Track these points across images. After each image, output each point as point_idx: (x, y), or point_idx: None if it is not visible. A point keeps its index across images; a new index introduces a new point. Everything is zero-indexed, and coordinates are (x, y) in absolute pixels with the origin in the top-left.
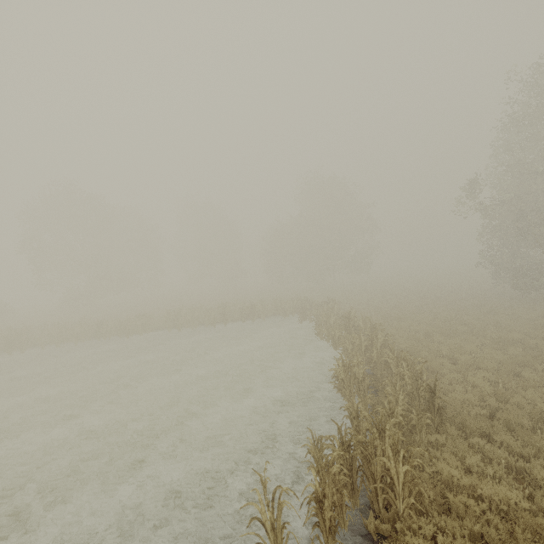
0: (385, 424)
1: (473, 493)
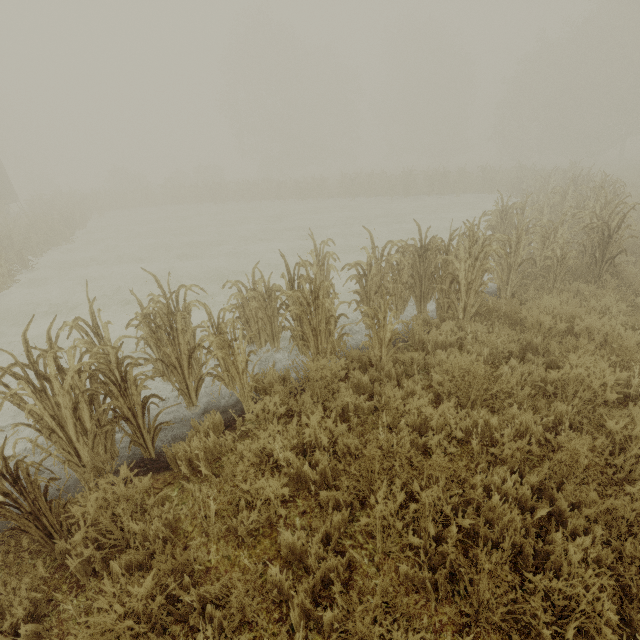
0: (485, 239)
1: (568, 326)
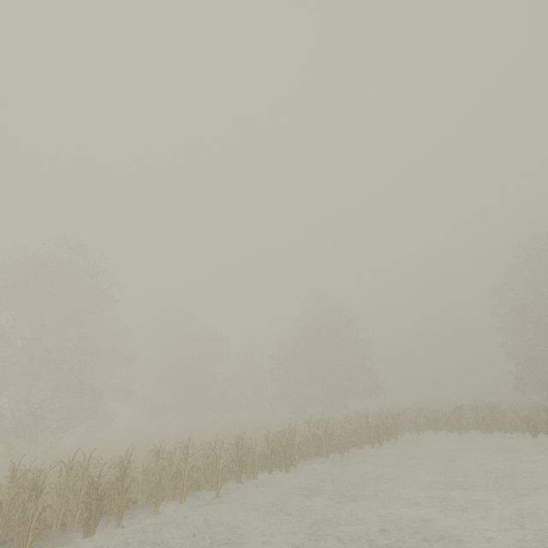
0: None
1: None
